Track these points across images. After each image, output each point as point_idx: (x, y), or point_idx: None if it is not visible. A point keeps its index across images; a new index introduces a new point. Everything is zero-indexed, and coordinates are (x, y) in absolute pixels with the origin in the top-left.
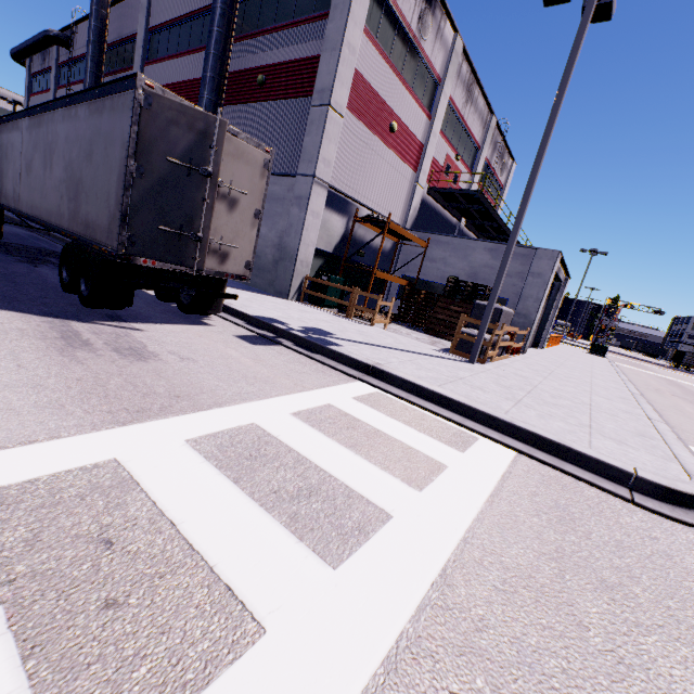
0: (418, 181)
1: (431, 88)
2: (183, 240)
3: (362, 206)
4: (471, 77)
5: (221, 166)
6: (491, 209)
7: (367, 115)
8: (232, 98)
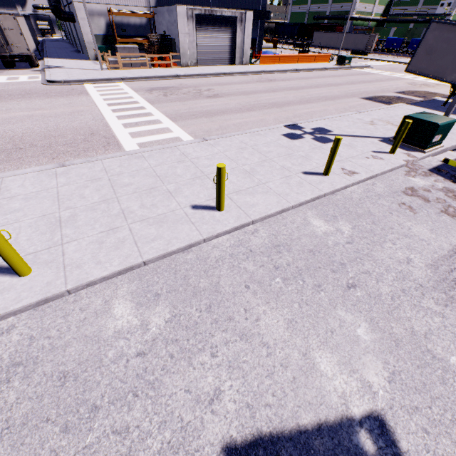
0: None
1: None
2: (3, 47)
3: (111, 5)
4: None
5: (4, 24)
6: None
7: None
8: None
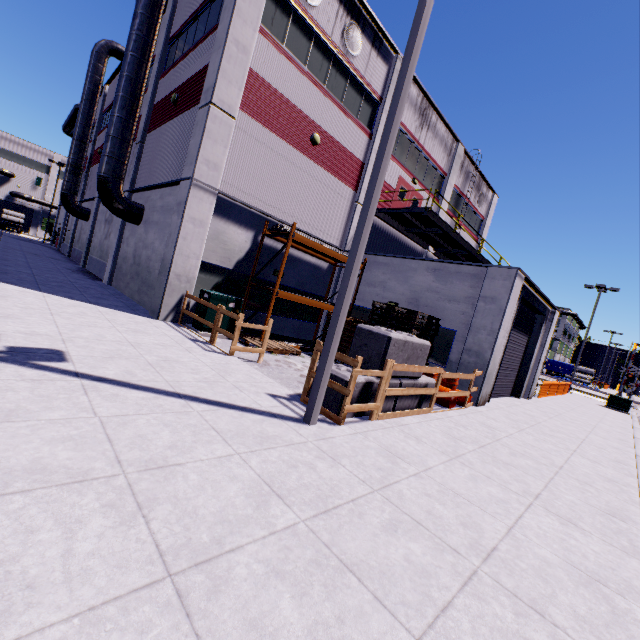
0: (358, 200)
1: (369, 106)
2: None
3: (277, 220)
4: (424, 102)
5: None
6: (452, 232)
7: (275, 122)
8: (158, 122)
